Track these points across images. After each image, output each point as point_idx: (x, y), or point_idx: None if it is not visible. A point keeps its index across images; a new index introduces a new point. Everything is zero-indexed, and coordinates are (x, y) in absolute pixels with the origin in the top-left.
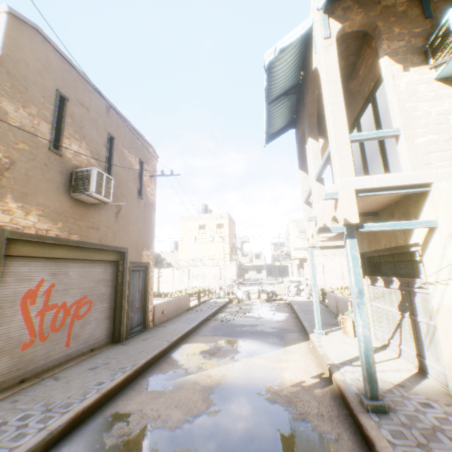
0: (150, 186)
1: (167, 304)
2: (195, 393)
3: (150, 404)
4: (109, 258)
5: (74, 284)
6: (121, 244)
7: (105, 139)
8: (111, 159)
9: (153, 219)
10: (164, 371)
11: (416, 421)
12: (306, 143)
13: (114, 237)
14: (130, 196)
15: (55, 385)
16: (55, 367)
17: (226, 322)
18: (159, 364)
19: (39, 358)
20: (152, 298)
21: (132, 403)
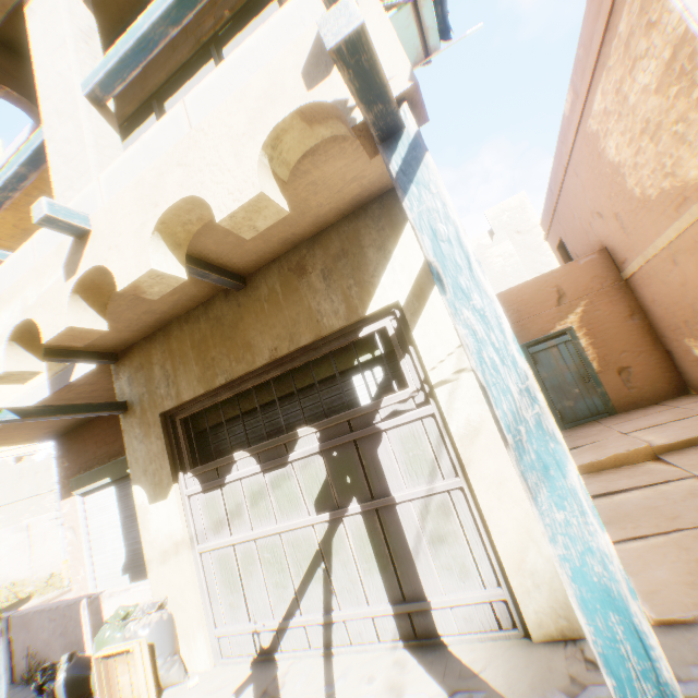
0: None
1: None
2: None
3: None
4: None
5: None
6: None
7: None
8: None
9: None
10: None
11: None
12: None
13: None
14: None
15: None
16: None
17: None
18: None
19: None
20: None
21: None
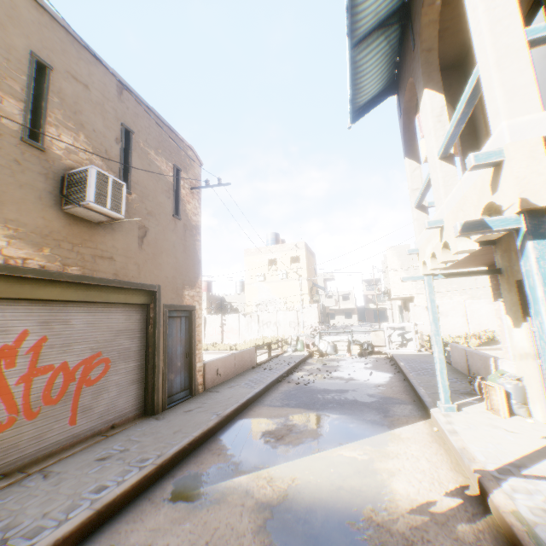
0: (191, 202)
1: (223, 360)
2: (244, 516)
3: (166, 534)
4: (133, 300)
5: (80, 337)
6: (149, 280)
7: (118, 133)
8: (129, 162)
9: (198, 247)
10: (204, 466)
11: None
12: (419, 103)
13: (139, 271)
14: (161, 215)
15: (38, 487)
16: (53, 454)
17: (303, 385)
18: (199, 452)
19: (25, 443)
20: (200, 353)
21: (140, 530)
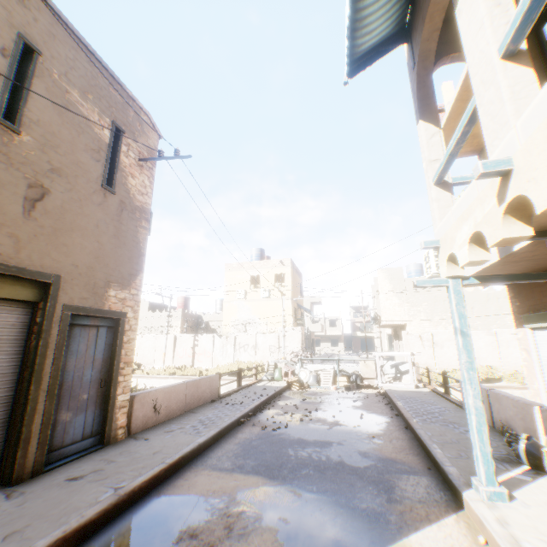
0: (137, 176)
1: (167, 391)
2: None
3: None
4: (2, 293)
5: None
6: (39, 265)
7: (9, 43)
8: (26, 90)
9: (142, 236)
10: None
11: None
12: (456, 2)
13: (18, 248)
14: (79, 179)
15: None
16: None
17: (271, 431)
18: None
19: None
20: (127, 381)
21: None
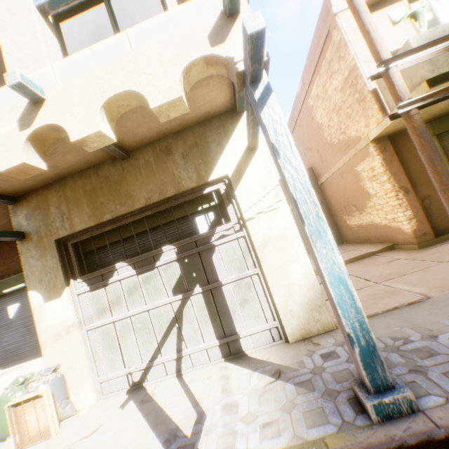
0: None
1: None
2: None
3: None
4: None
5: None
6: None
7: None
8: None
9: None
10: None
11: (392, 361)
12: None
13: None
14: None
15: None
16: None
17: None
18: None
19: None
20: None
21: None
